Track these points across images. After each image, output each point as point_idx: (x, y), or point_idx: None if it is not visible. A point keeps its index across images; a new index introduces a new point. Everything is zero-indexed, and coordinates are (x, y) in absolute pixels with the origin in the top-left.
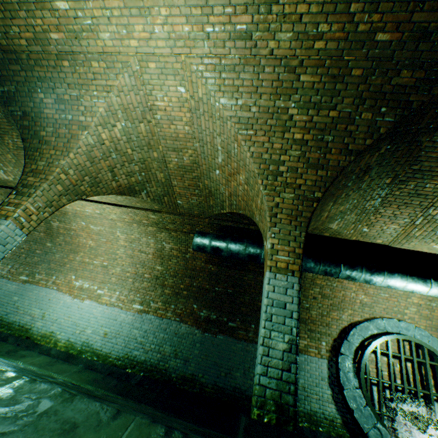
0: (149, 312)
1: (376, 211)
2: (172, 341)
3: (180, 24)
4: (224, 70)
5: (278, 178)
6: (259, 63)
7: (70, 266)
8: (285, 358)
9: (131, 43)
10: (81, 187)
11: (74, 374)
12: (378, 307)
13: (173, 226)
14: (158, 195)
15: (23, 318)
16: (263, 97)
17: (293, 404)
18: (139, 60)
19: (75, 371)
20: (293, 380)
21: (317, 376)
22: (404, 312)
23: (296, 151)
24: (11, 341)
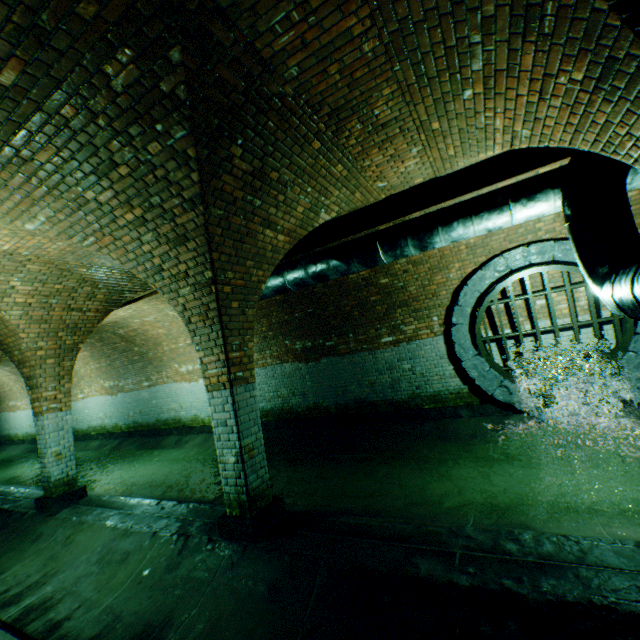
0: None
1: (363, 168)
2: (284, 383)
3: None
4: None
5: (164, 275)
6: None
7: (167, 358)
8: (236, 469)
9: None
10: (67, 344)
11: None
12: (495, 241)
13: None
14: (143, 284)
15: (170, 414)
16: (48, 201)
17: (247, 500)
18: None
19: None
20: (244, 483)
21: (435, 357)
22: (537, 228)
23: (148, 234)
24: (175, 432)
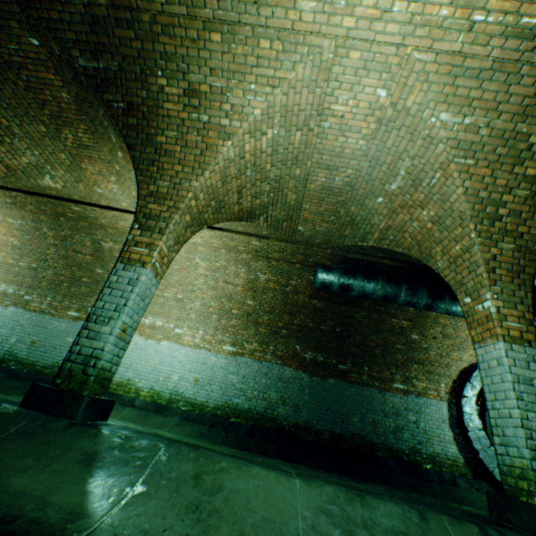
0: (244, 354)
1: None
2: (276, 386)
3: (437, 5)
4: (462, 75)
5: (495, 224)
6: (517, 70)
7: None
8: None
9: (344, 21)
10: (204, 215)
11: (176, 427)
12: None
13: (279, 255)
14: (277, 220)
15: None
16: (502, 117)
17: None
18: (338, 46)
19: (174, 424)
20: None
21: (438, 419)
22: None
23: (523, 190)
24: None
